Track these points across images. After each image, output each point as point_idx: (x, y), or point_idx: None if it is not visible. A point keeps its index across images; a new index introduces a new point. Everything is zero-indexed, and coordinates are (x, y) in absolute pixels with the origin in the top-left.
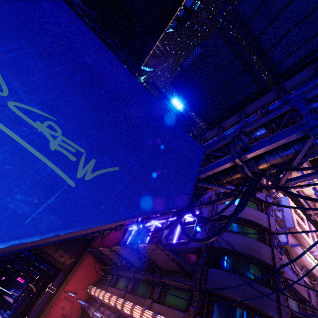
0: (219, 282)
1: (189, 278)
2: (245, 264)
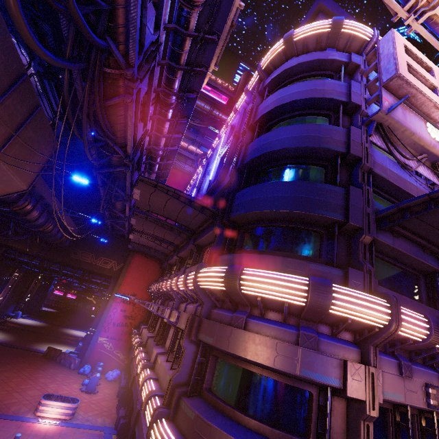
0: (245, 203)
1: (213, 219)
2: (295, 168)
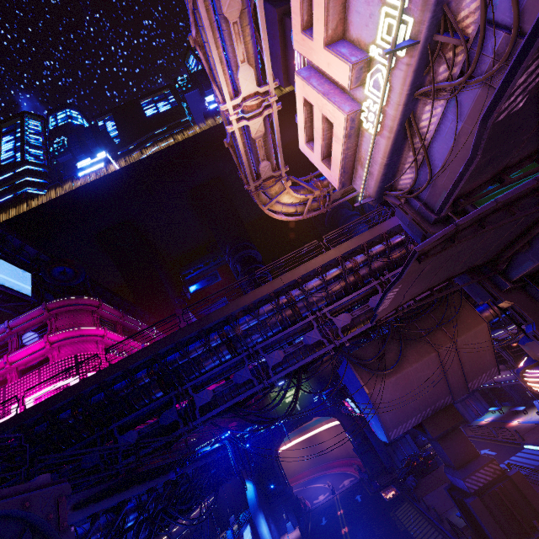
0: None
1: None
2: None
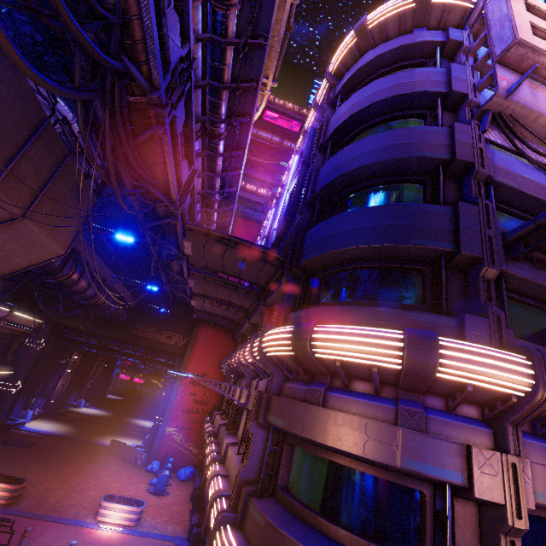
0: (317, 243)
1: (282, 269)
2: (381, 190)
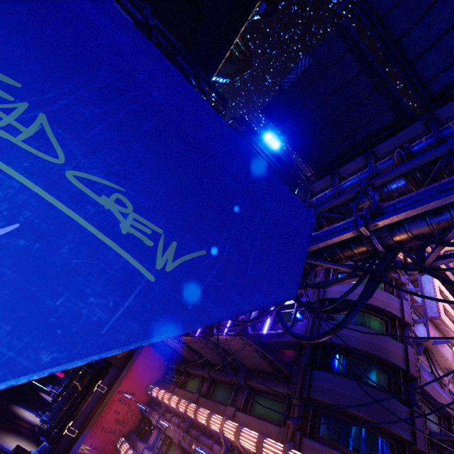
0: (328, 390)
1: (286, 381)
2: (365, 366)
